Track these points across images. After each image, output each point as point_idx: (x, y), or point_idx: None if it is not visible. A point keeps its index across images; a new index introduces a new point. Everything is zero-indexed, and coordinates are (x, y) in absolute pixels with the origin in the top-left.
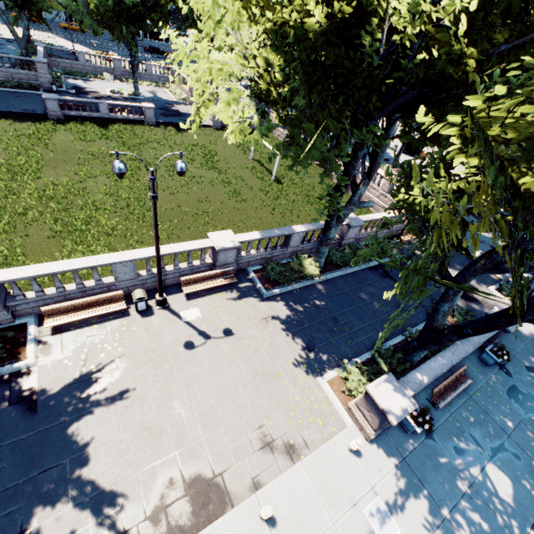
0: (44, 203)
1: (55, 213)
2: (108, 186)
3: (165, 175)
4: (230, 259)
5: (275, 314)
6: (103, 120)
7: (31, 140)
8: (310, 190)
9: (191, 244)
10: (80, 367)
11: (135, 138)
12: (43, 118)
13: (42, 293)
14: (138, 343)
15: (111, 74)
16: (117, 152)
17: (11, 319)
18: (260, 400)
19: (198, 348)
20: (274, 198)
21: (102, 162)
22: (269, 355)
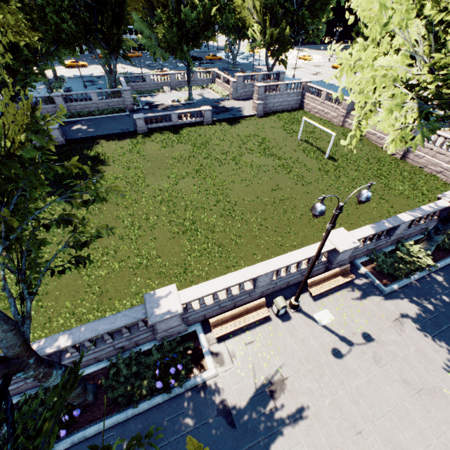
0: (157, 207)
1: (168, 215)
2: (196, 185)
3: (235, 168)
4: (346, 256)
5: (405, 313)
6: (174, 127)
7: (133, 154)
8: (366, 163)
9: (314, 247)
10: (252, 378)
11: (200, 138)
12: (134, 133)
13: (205, 304)
14: (290, 351)
15: (168, 87)
16: (324, 197)
17: (186, 329)
18: (438, 425)
19: (347, 356)
20: (336, 177)
21: (184, 164)
22: (422, 366)
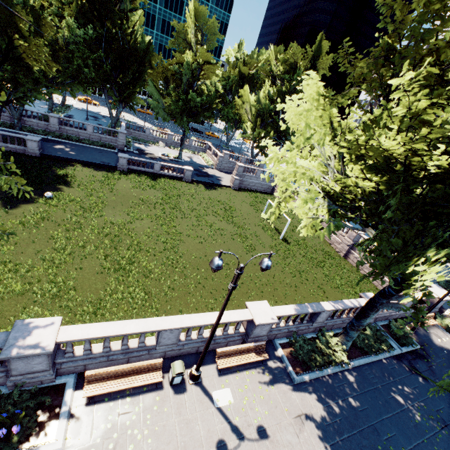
0: (100, 238)
1: (107, 249)
2: (151, 229)
3: (195, 224)
4: (263, 332)
5: (309, 410)
6: (154, 174)
7: (102, 185)
8: (314, 253)
9: (232, 313)
10: None
11: (174, 190)
12: (113, 168)
13: (90, 351)
14: (168, 433)
15: (164, 143)
16: (221, 251)
17: (53, 379)
18: None
19: None
20: (284, 257)
21: (148, 207)
22: None
